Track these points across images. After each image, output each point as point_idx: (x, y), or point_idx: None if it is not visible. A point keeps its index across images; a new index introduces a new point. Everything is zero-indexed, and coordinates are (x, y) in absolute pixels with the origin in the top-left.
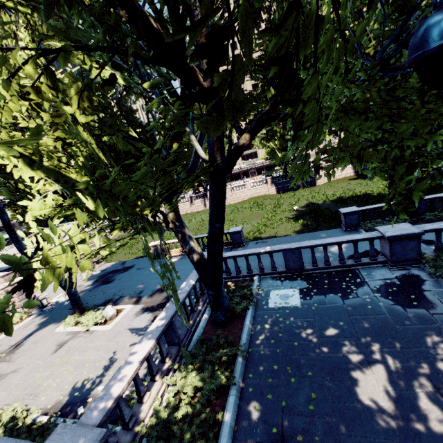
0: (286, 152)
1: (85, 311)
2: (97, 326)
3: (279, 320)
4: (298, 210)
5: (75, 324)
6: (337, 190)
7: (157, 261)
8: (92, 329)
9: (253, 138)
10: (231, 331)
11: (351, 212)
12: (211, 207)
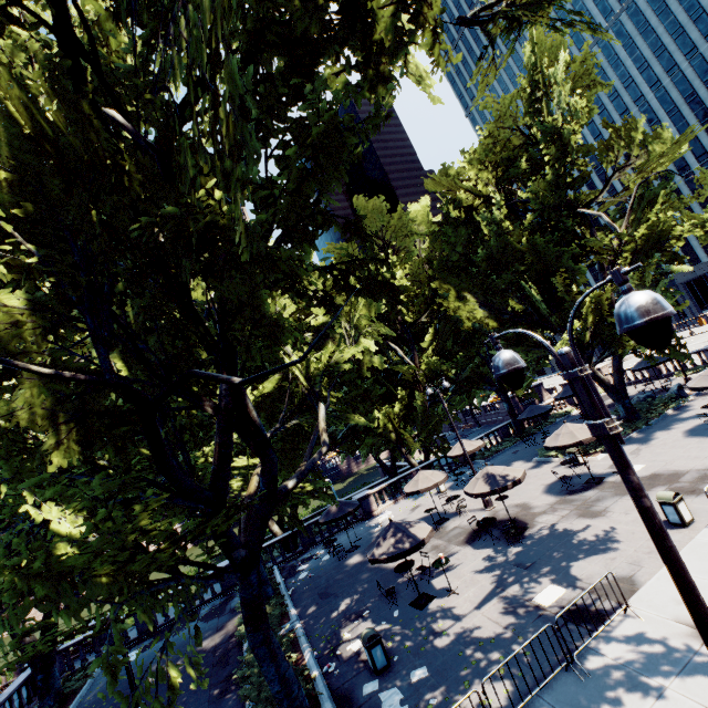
0: None
1: None
2: None
3: None
4: None
5: None
6: None
7: None
8: None
9: None
10: None
11: None
12: None
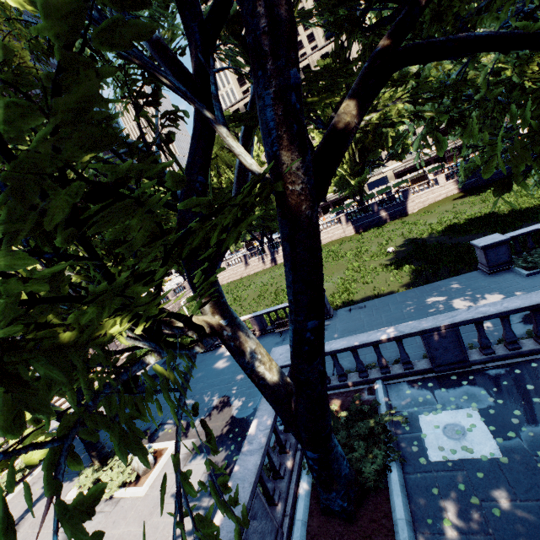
0: (360, 177)
1: (109, 458)
2: (124, 489)
3: (474, 505)
4: (395, 252)
5: (94, 483)
6: (441, 216)
7: (210, 355)
8: (117, 494)
9: (365, 109)
10: (369, 537)
11: (496, 243)
12: (291, 285)
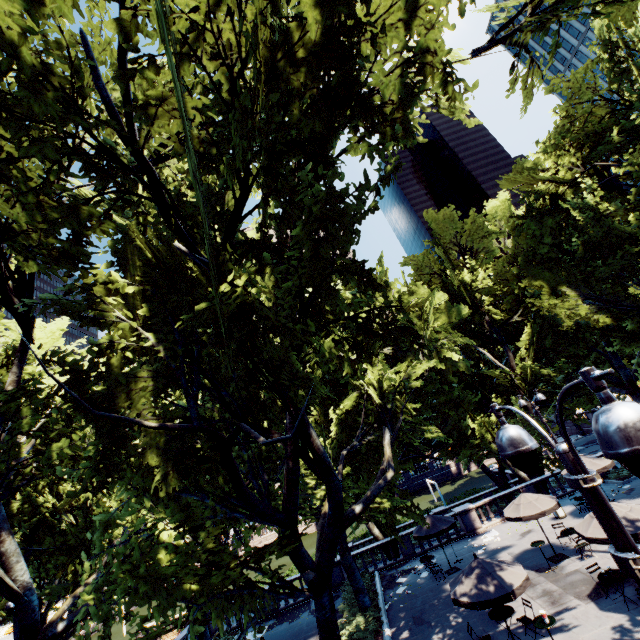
0: None
1: None
2: None
3: None
4: None
5: None
6: None
7: None
8: None
9: None
10: None
11: None
12: None
